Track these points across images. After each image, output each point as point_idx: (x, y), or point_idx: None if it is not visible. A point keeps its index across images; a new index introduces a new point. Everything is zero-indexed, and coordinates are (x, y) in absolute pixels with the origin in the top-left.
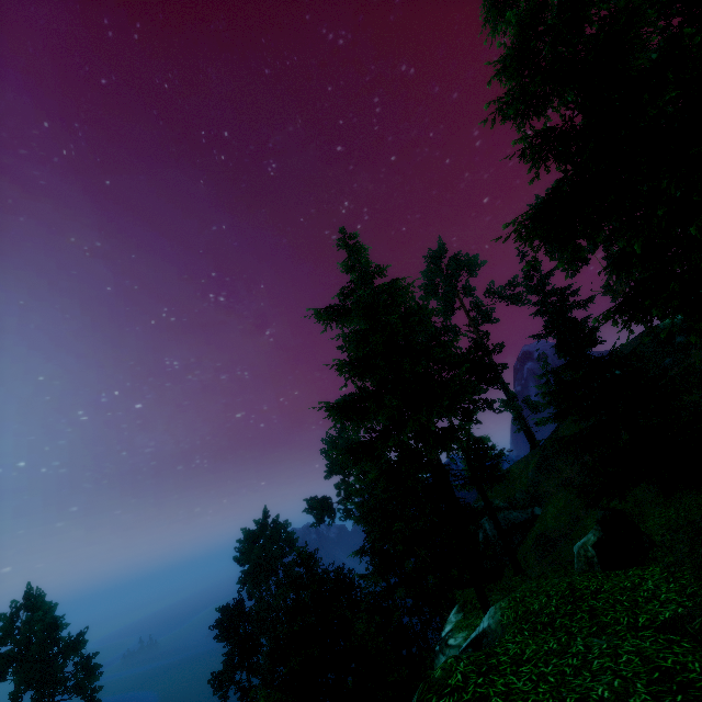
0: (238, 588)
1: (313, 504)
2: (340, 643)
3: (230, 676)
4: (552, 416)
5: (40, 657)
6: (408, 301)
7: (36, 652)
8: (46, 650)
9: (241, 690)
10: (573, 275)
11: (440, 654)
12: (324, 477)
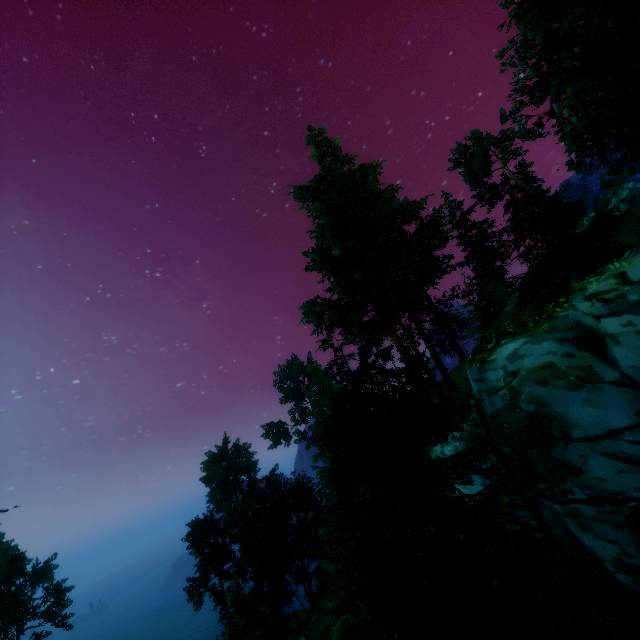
0: (208, 500)
1: (270, 428)
2: (303, 546)
3: (206, 579)
4: (478, 327)
5: (6, 587)
6: (377, 181)
7: (2, 582)
8: (13, 580)
9: (215, 594)
10: (489, 210)
11: (433, 447)
12: (280, 402)
